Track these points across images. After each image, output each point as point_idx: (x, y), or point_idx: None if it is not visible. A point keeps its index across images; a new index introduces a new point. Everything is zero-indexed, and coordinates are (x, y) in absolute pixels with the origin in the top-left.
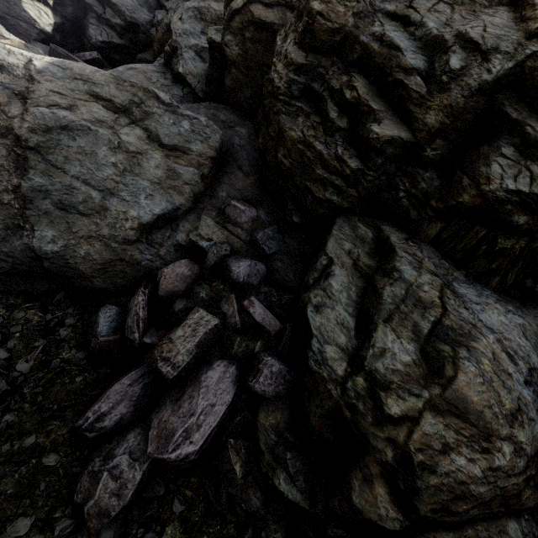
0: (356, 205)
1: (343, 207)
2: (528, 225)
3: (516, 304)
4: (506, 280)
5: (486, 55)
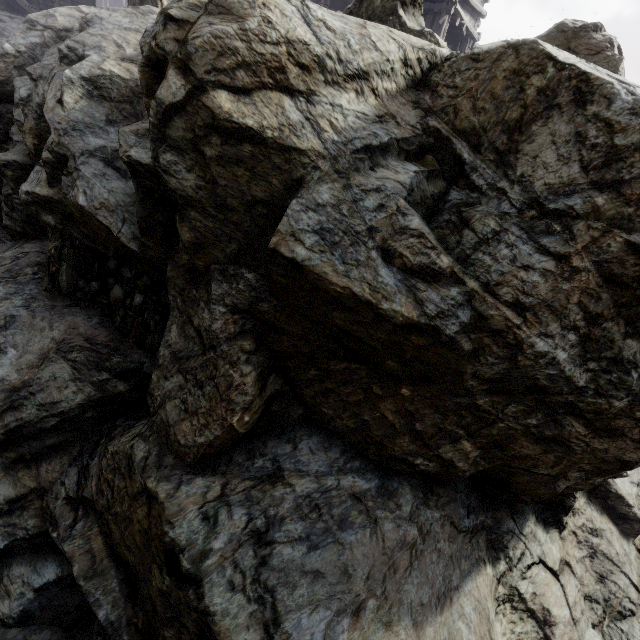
0: (28, 229)
1: (18, 231)
2: (61, 225)
3: (59, 304)
4: (61, 281)
5: (36, 83)
